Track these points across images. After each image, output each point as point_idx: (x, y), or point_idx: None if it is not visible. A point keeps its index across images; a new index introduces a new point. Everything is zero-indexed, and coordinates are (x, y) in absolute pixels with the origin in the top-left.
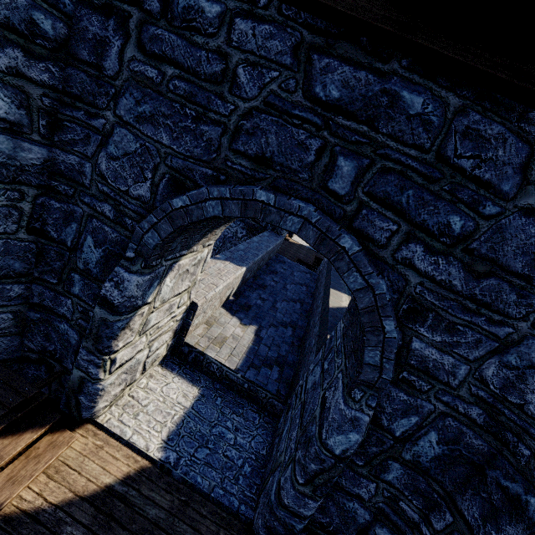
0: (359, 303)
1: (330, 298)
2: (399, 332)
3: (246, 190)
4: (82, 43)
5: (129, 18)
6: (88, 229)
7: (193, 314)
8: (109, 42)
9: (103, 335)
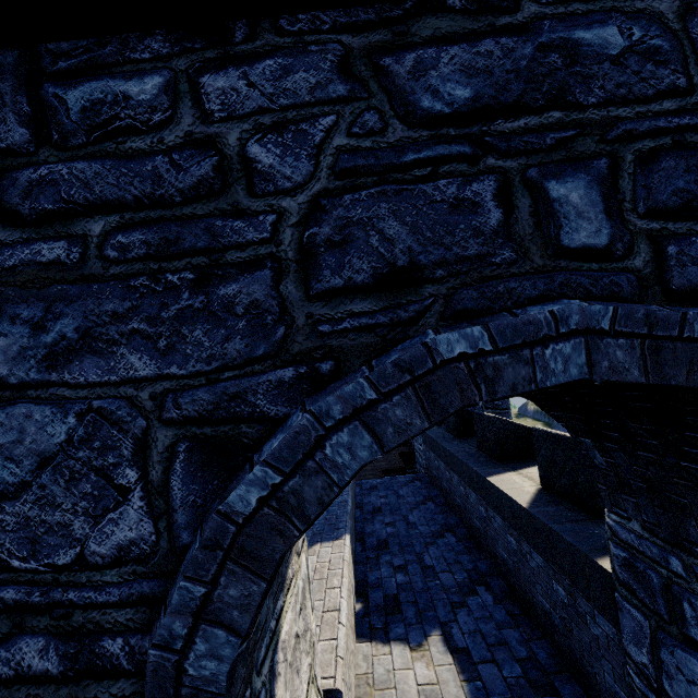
0: None
1: (507, 493)
2: None
3: (407, 354)
4: None
5: None
6: None
7: None
8: None
9: None
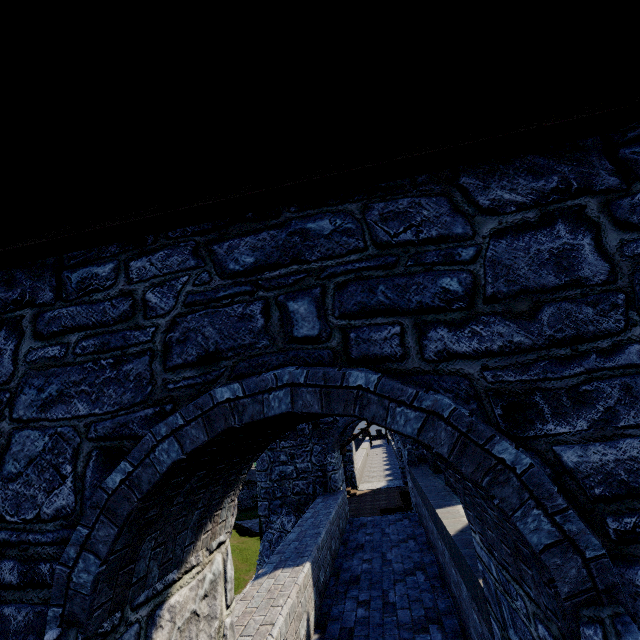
0: (437, 447)
1: (444, 523)
2: (530, 453)
3: (201, 399)
4: None
5: (22, 319)
6: None
7: None
8: (1, 351)
9: None
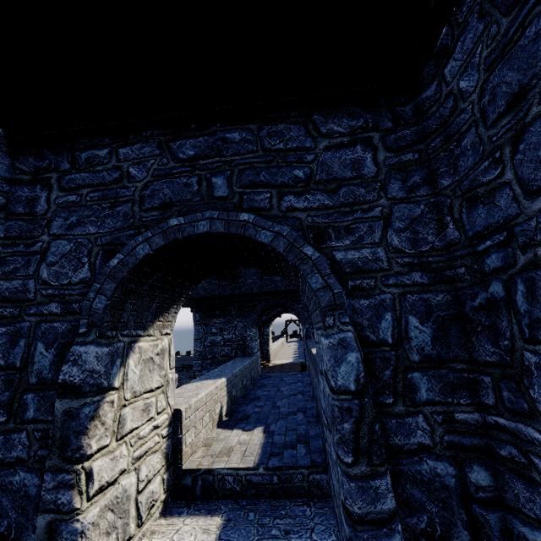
0: (278, 249)
1: (313, 351)
2: (322, 254)
3: (161, 224)
4: (18, 204)
5: (51, 179)
6: (37, 337)
7: (180, 425)
8: (38, 197)
9: (69, 433)
